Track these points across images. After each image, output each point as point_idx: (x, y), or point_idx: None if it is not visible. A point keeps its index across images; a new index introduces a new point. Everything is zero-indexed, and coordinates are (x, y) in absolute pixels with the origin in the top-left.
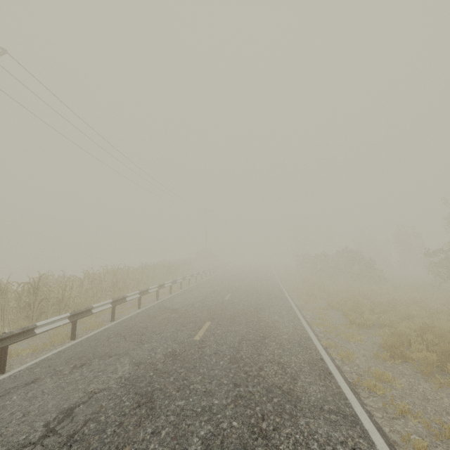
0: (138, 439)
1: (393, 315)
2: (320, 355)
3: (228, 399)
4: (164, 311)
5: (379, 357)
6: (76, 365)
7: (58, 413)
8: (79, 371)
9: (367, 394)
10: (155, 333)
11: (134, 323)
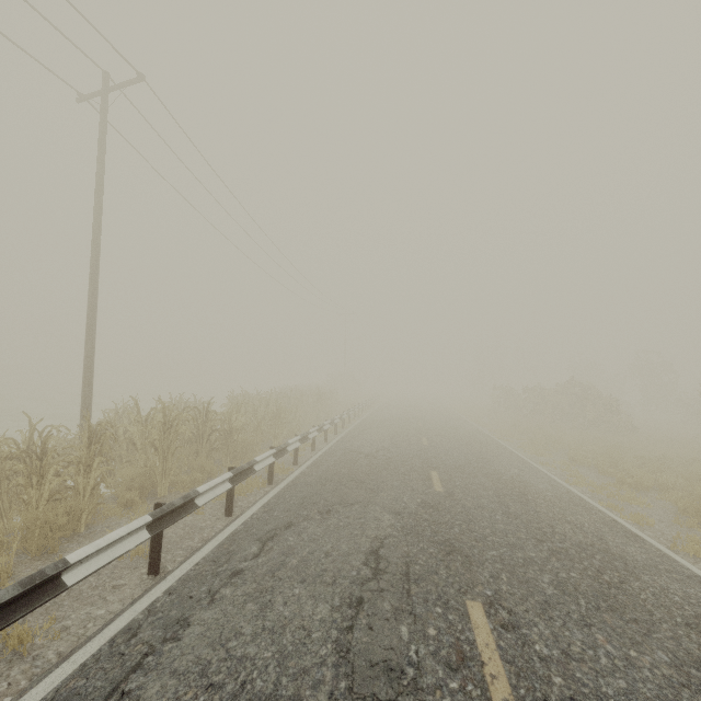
0: (483, 581)
1: (672, 476)
2: (610, 517)
3: (544, 553)
4: (358, 456)
5: (682, 524)
6: (320, 511)
7: (364, 554)
8: (332, 517)
9: (693, 559)
10: (377, 481)
11: (333, 468)
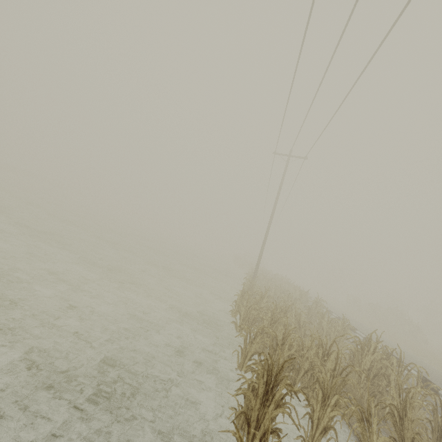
0: None
1: None
2: None
3: None
4: None
5: None
6: None
7: None
8: None
9: None
10: None
11: None
